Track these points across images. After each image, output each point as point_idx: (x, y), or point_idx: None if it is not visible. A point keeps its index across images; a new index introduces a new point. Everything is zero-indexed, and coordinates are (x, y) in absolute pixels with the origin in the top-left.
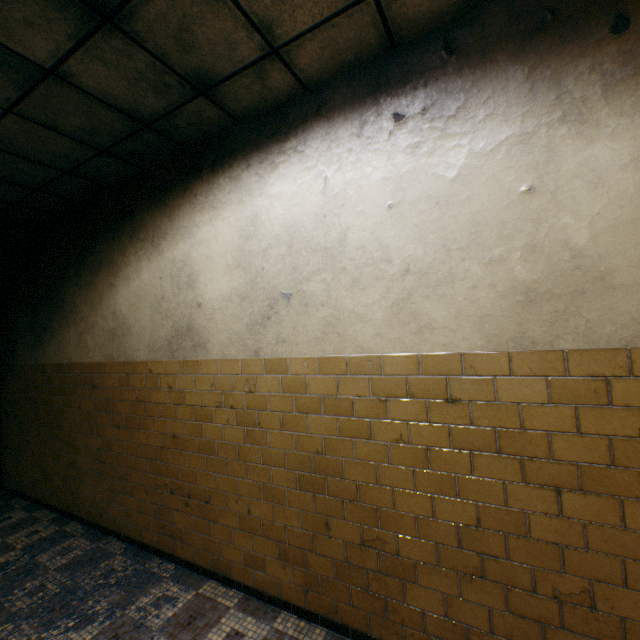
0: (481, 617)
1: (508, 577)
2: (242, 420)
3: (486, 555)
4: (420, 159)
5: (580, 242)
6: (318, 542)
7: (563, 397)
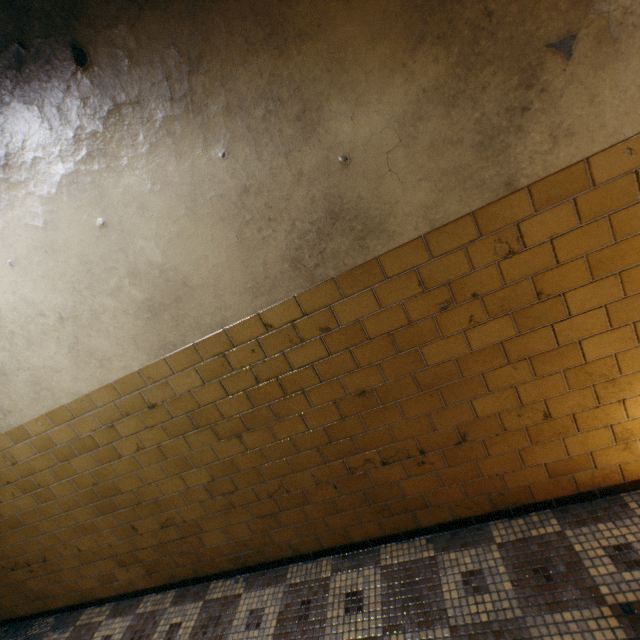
0: (246, 529)
1: (245, 499)
2: (25, 489)
3: (228, 494)
4: (7, 213)
5: (159, 260)
6: (137, 542)
7: (210, 376)
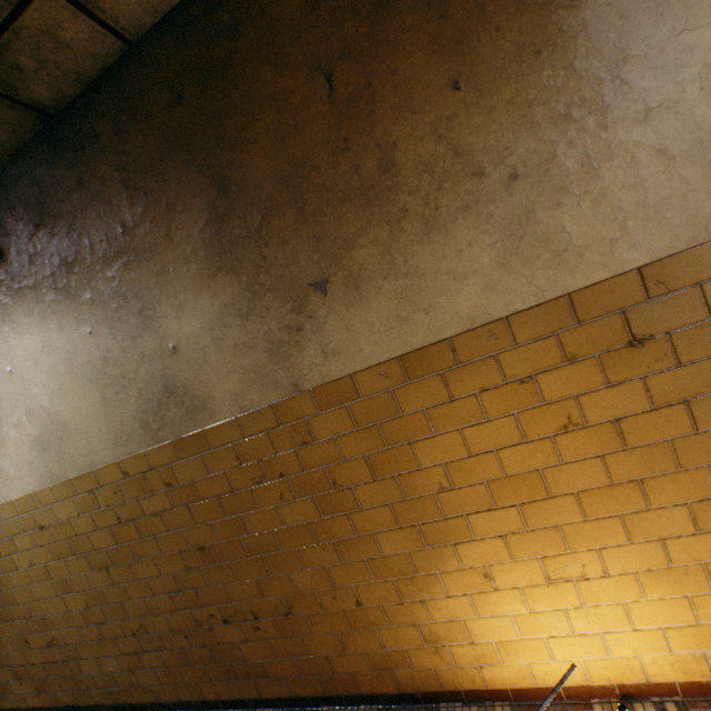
0: (116, 664)
1: (114, 632)
2: None
3: (101, 623)
4: None
5: (48, 405)
6: (29, 656)
7: (85, 509)
